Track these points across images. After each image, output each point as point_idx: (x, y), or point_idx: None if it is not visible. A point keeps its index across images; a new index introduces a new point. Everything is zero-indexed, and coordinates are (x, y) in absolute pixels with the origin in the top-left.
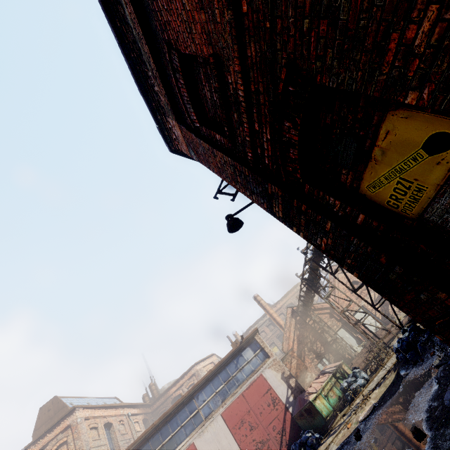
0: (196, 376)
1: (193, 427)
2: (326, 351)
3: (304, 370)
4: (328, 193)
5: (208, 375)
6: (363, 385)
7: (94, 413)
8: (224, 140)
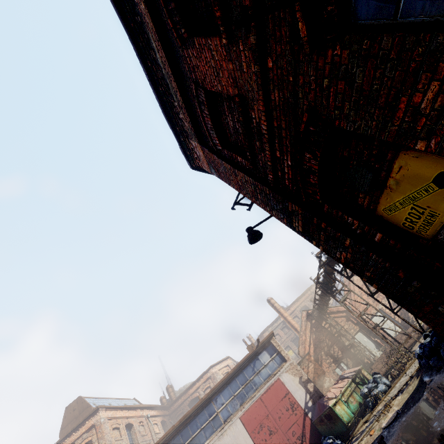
0: (212, 379)
1: (213, 430)
2: (344, 356)
3: (321, 374)
4: (347, 214)
5: (226, 379)
6: (385, 391)
7: (116, 413)
8: (245, 162)
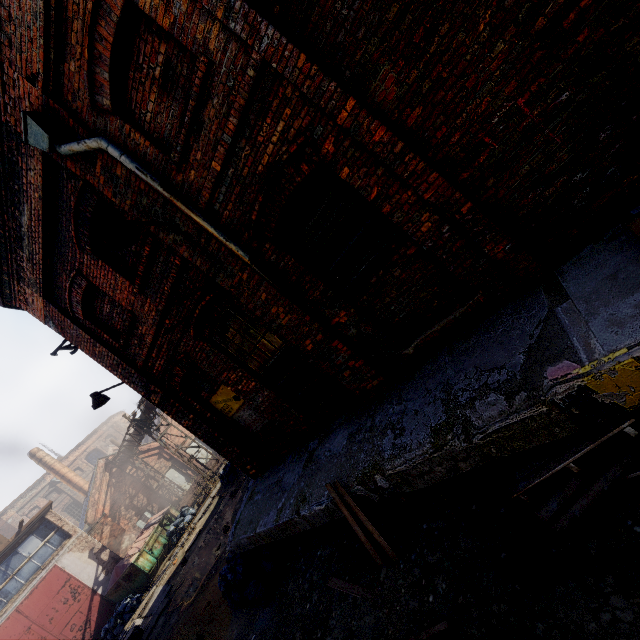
0: None
1: None
2: (150, 502)
3: (120, 535)
4: (194, 400)
5: None
6: (191, 521)
7: None
8: (113, 342)
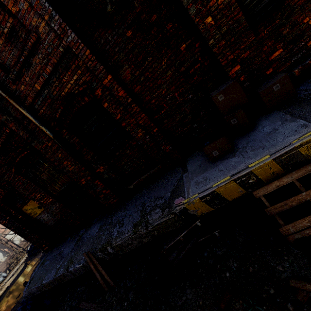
0: None
1: None
2: None
3: None
4: (11, 208)
5: None
6: (2, 281)
7: None
8: None
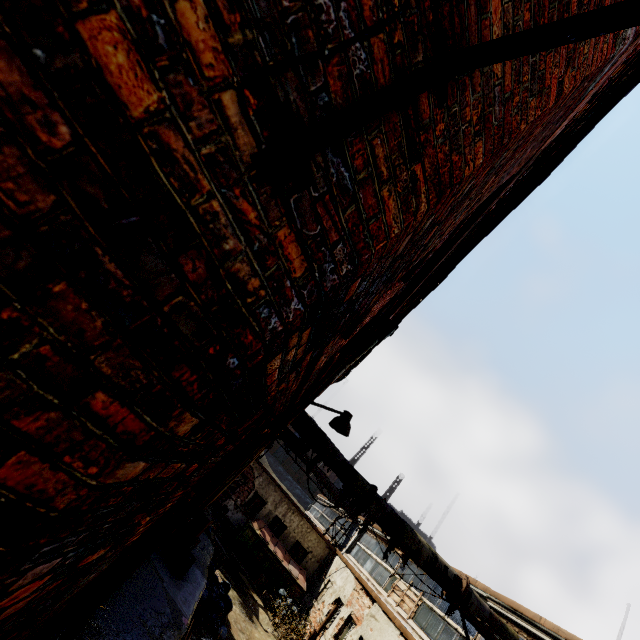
0: None
1: None
2: None
3: None
4: None
5: None
6: None
7: None
8: None
